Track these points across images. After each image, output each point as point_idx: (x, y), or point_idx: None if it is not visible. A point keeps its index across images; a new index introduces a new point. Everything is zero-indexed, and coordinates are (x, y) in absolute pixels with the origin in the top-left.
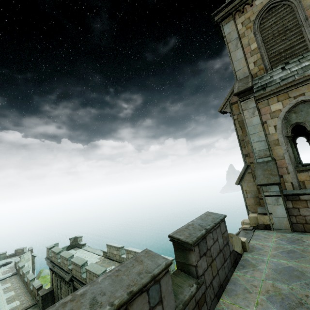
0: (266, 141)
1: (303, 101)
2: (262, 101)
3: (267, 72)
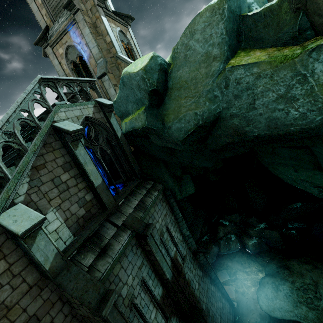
0: (65, 75)
1: (69, 46)
2: (54, 48)
3: (54, 24)
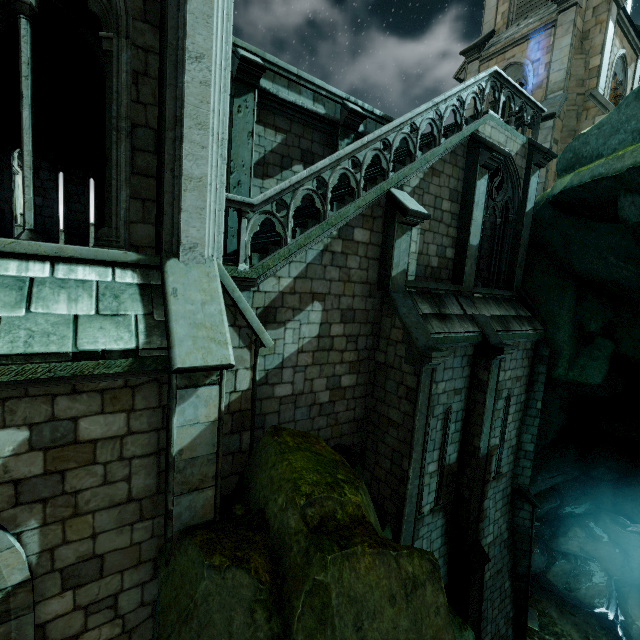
0: (473, 109)
1: (512, 65)
2: (485, 64)
3: (507, 29)
